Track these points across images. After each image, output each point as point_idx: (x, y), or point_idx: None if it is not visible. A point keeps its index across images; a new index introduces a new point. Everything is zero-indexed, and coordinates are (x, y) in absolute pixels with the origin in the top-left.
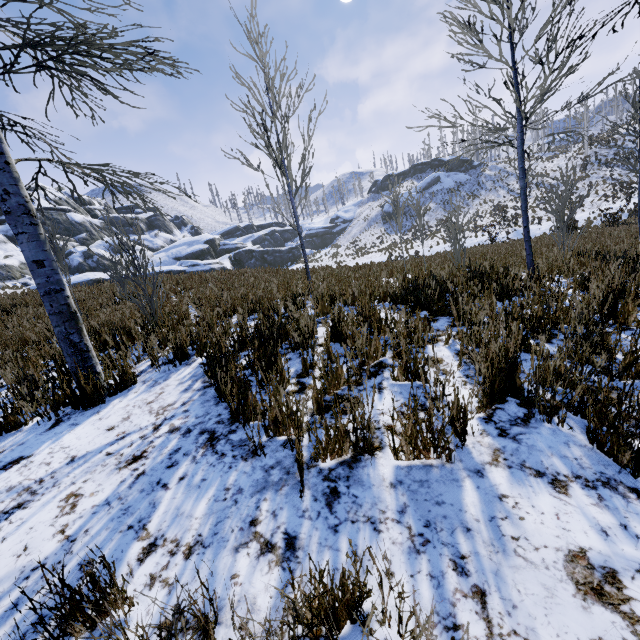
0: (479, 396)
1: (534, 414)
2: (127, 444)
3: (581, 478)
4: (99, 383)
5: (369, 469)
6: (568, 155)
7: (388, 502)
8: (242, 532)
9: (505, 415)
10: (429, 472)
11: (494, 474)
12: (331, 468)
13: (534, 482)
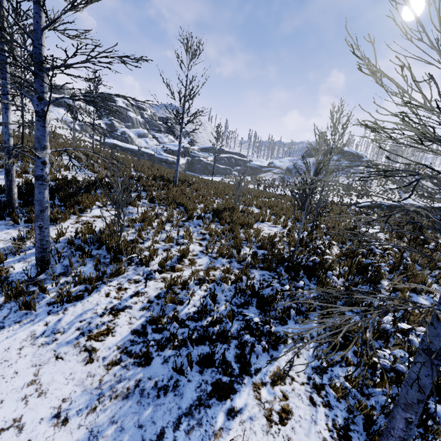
0: None
1: None
2: None
3: None
4: None
5: None
6: None
7: None
8: None
9: None
10: None
11: None
12: None
13: None
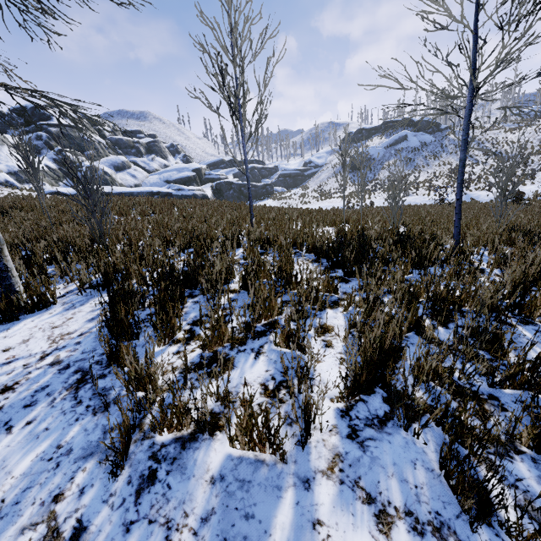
0: (349, 380)
1: (393, 417)
2: (8, 371)
3: (412, 516)
4: (15, 301)
5: (200, 453)
6: (531, 128)
7: (197, 503)
8: (41, 508)
9: (365, 410)
10: (257, 470)
11: (321, 488)
12: (164, 444)
13: (359, 510)
